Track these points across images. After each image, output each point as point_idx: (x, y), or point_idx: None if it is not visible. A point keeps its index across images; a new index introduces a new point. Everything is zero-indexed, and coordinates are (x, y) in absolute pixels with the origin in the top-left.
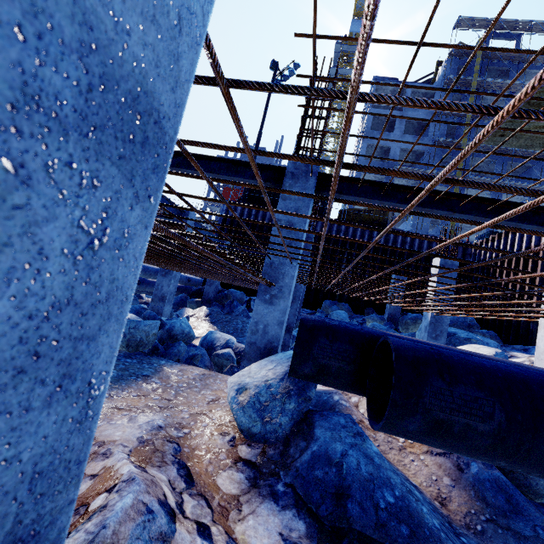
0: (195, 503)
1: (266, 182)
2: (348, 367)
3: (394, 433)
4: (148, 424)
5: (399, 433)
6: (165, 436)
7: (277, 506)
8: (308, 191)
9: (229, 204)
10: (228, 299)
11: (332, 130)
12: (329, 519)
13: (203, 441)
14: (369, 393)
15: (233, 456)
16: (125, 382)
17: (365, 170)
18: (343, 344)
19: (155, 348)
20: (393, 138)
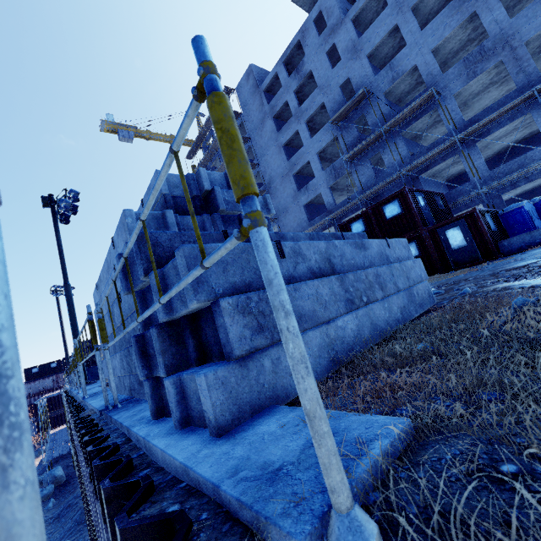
0: None
1: None
2: None
3: None
4: None
5: None
6: None
7: None
8: None
9: None
10: None
11: None
12: None
13: None
14: None
15: None
16: None
17: None
18: None
19: None
20: None
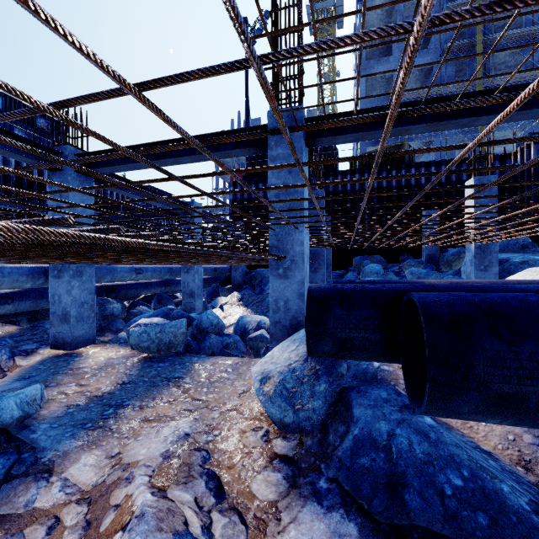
0: (226, 521)
1: (250, 147)
2: (374, 336)
3: (443, 416)
4: (173, 435)
5: (449, 417)
6: (192, 444)
7: (321, 507)
8: (298, 143)
9: (181, 179)
10: (256, 279)
11: (324, 75)
12: (385, 516)
13: (234, 442)
14: (404, 364)
15: (268, 454)
16: (156, 390)
17: (301, 54)
18: (363, 310)
19: (187, 346)
20: (393, 61)
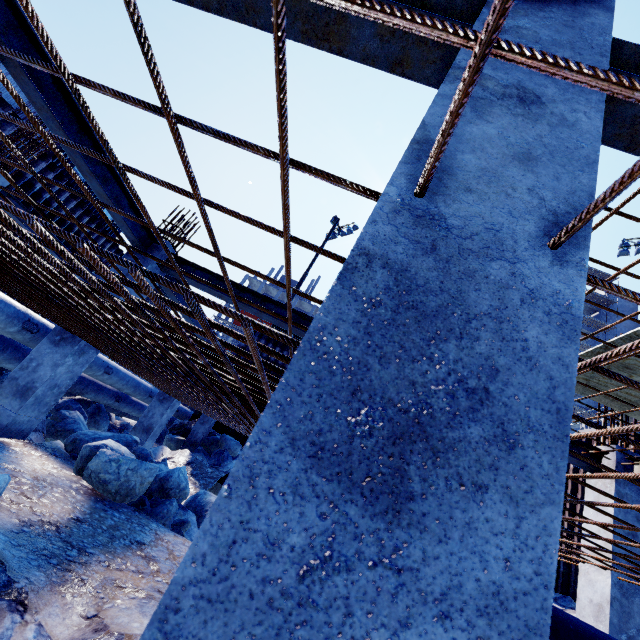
0: None
1: None
2: None
3: None
4: None
5: None
6: None
7: None
8: None
9: None
10: (218, 446)
11: None
12: None
13: None
14: None
15: None
16: (120, 548)
17: None
18: None
19: (140, 502)
20: None
